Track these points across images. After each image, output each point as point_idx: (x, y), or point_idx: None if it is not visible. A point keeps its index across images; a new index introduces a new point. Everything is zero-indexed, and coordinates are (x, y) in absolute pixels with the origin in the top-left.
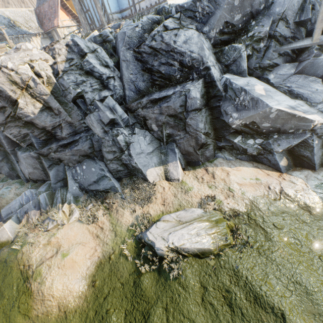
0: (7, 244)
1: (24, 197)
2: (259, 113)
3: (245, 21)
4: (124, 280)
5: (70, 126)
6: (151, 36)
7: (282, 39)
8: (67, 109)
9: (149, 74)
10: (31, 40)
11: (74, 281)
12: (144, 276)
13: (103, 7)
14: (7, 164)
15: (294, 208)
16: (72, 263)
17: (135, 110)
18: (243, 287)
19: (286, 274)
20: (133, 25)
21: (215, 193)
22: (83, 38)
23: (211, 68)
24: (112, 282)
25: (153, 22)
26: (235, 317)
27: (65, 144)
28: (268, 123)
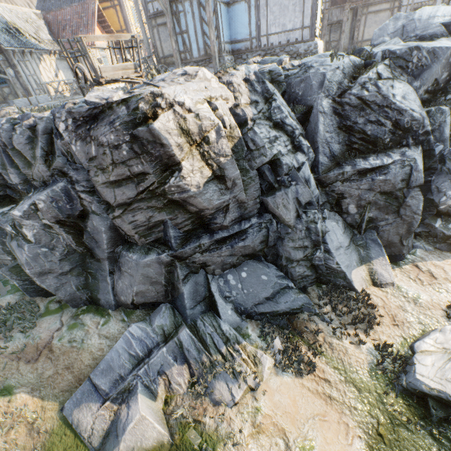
0: (161, 450)
1: (133, 340)
2: None
3: (446, 81)
4: None
5: (238, 208)
6: (360, 84)
7: None
8: (244, 180)
9: (346, 134)
10: (42, 59)
11: None
12: None
13: (216, 32)
14: (77, 279)
15: None
16: None
17: (330, 183)
18: None
19: None
20: (332, 65)
21: None
22: None
23: (431, 133)
24: None
25: (354, 66)
26: None
27: (224, 237)
28: None
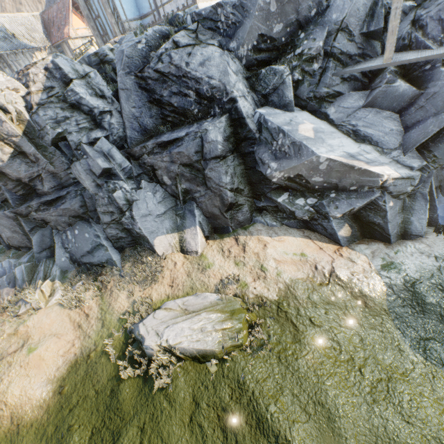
0: None
1: (0, 269)
2: (304, 164)
3: (289, 33)
4: (100, 387)
5: (54, 178)
6: (157, 56)
7: (345, 57)
8: (47, 155)
9: (159, 107)
10: (34, 56)
11: (37, 385)
12: (125, 383)
13: (116, 13)
14: None
15: (346, 297)
16: (39, 360)
17: (140, 156)
18: (246, 406)
19: (308, 391)
20: (135, 40)
21: (242, 272)
22: (77, 57)
23: (238, 100)
24: (85, 389)
25: (162, 36)
26: None
27: (48, 200)
28: (320, 177)
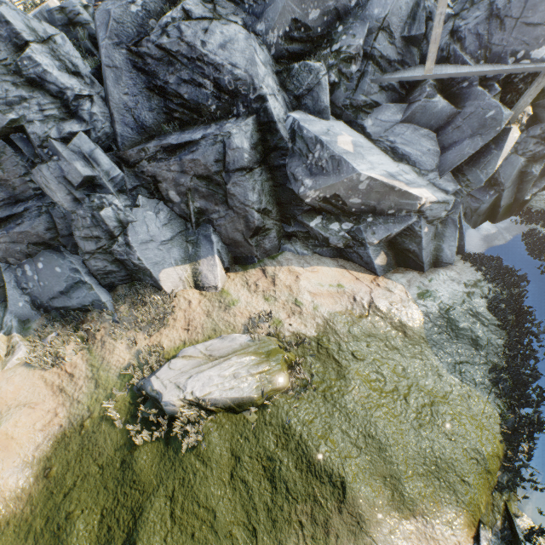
0: None
1: None
2: (343, 182)
3: (327, 23)
4: (105, 461)
5: (2, 187)
6: (161, 26)
7: (384, 62)
8: None
9: (161, 98)
10: None
11: (8, 472)
12: (141, 450)
13: None
14: None
15: (386, 328)
16: (6, 440)
17: (136, 162)
18: (294, 451)
19: (358, 426)
20: None
21: (274, 308)
22: (28, 9)
23: (268, 98)
24: (83, 466)
25: None
26: (278, 495)
27: None
28: (358, 198)
